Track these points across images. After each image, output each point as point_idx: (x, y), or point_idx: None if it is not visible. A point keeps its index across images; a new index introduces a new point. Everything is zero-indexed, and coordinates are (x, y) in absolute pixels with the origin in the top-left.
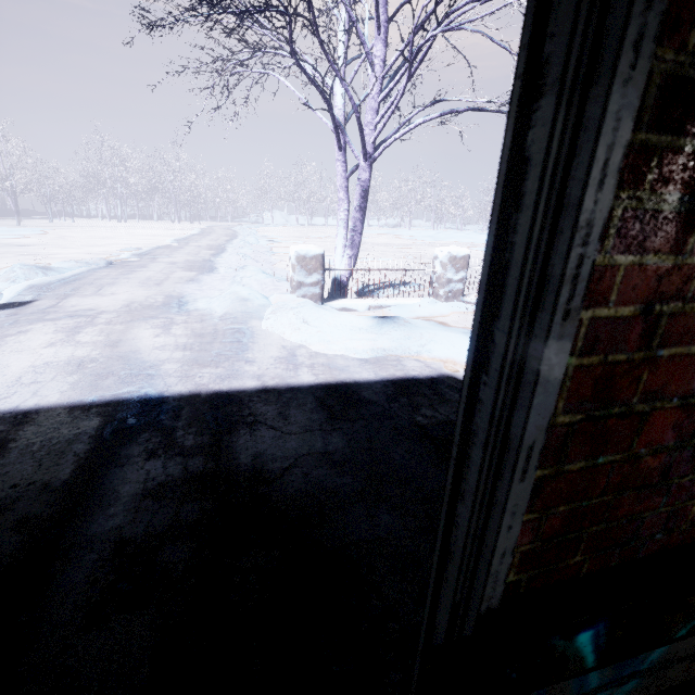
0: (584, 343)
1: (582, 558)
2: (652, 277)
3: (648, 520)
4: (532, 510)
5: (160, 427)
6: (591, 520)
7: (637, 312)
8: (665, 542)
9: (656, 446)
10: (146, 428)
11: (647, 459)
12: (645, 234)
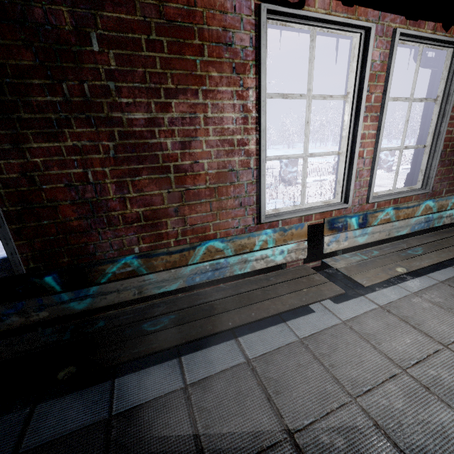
0: (3, 185)
1: (66, 260)
2: (17, 166)
3: (92, 246)
4: (22, 240)
5: (9, 269)
6: (57, 245)
7: (20, 175)
8: (112, 256)
9: (70, 218)
10: (0, 270)
11: (69, 223)
12: (4, 155)
